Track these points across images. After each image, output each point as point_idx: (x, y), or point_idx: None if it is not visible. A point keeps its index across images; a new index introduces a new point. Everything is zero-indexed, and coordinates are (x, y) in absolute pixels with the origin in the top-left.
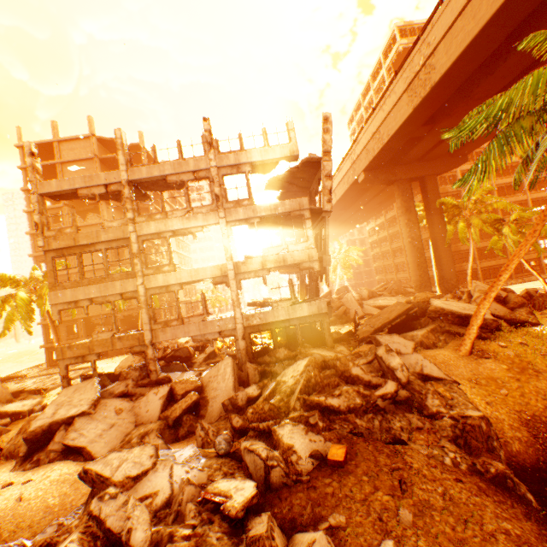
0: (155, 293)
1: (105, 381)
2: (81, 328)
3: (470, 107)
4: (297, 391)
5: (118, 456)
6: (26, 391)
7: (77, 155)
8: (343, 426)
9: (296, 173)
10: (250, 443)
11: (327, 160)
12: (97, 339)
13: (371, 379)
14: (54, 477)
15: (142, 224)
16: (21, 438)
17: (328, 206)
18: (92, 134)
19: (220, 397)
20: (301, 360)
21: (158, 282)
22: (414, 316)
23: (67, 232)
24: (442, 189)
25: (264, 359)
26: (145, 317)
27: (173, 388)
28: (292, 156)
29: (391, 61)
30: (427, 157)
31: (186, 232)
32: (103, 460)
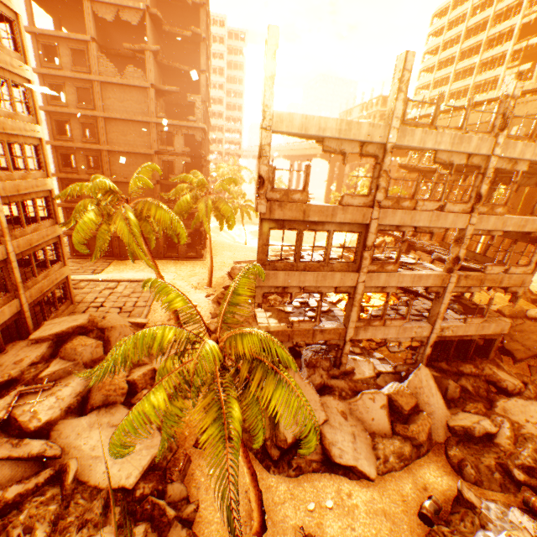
0: (368, 291)
1: None
2: None
3: None
4: None
5: None
6: (133, 324)
7: None
8: None
9: (530, 168)
10: None
11: None
12: (297, 328)
13: None
14: (362, 507)
15: (387, 210)
16: None
17: None
18: None
19: (437, 414)
20: (522, 400)
21: (378, 282)
22: None
23: (294, 199)
24: None
25: (439, 365)
26: (354, 315)
27: (391, 399)
28: None
29: None
30: None
31: (427, 230)
32: None
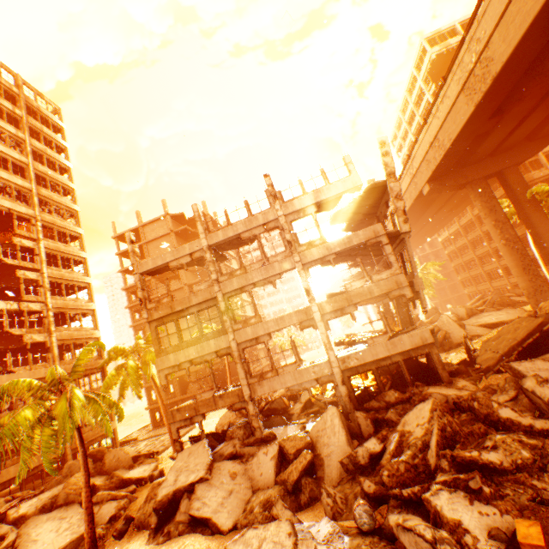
0: (246, 347)
1: (212, 442)
2: (176, 387)
3: (545, 83)
4: (433, 444)
5: (255, 534)
6: (142, 455)
7: (157, 233)
8: (517, 492)
9: (360, 202)
10: (402, 517)
11: (393, 181)
12: (201, 399)
13: (531, 422)
14: None
15: (225, 282)
16: (149, 507)
17: (405, 226)
18: (166, 213)
19: (335, 453)
20: (421, 403)
21: (247, 335)
22: (548, 332)
23: (164, 302)
24: (524, 178)
25: (371, 404)
26: (241, 372)
27: (281, 446)
28: (355, 187)
29: (425, 72)
30: (500, 149)
31: (266, 281)
32: (242, 539)
